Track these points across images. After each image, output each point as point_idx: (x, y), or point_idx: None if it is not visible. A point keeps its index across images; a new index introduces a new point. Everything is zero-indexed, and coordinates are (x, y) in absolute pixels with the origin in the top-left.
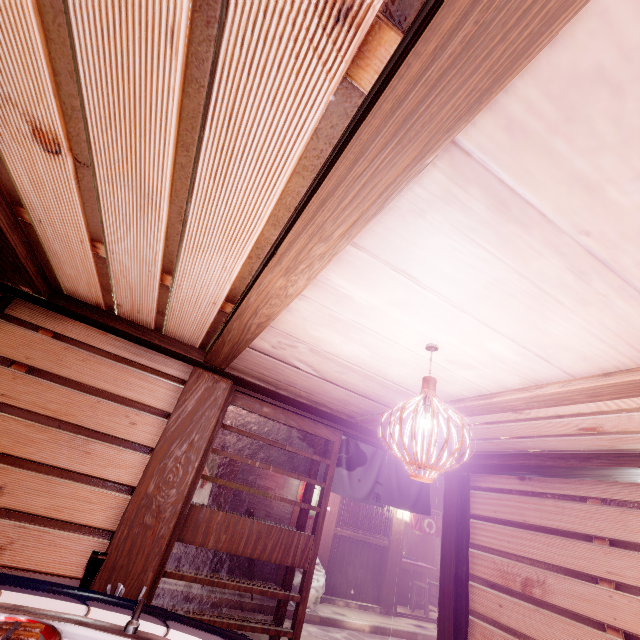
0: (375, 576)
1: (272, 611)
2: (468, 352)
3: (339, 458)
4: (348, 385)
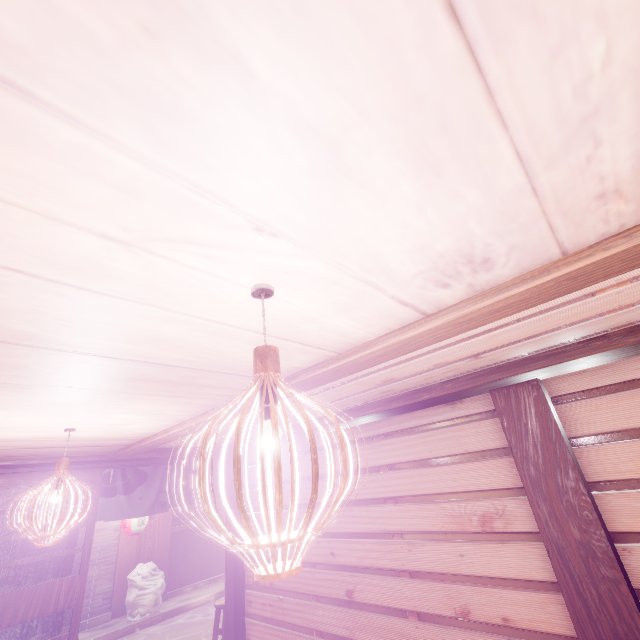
0: (221, 549)
1: (106, 638)
2: (111, 420)
3: (115, 487)
4: (62, 446)
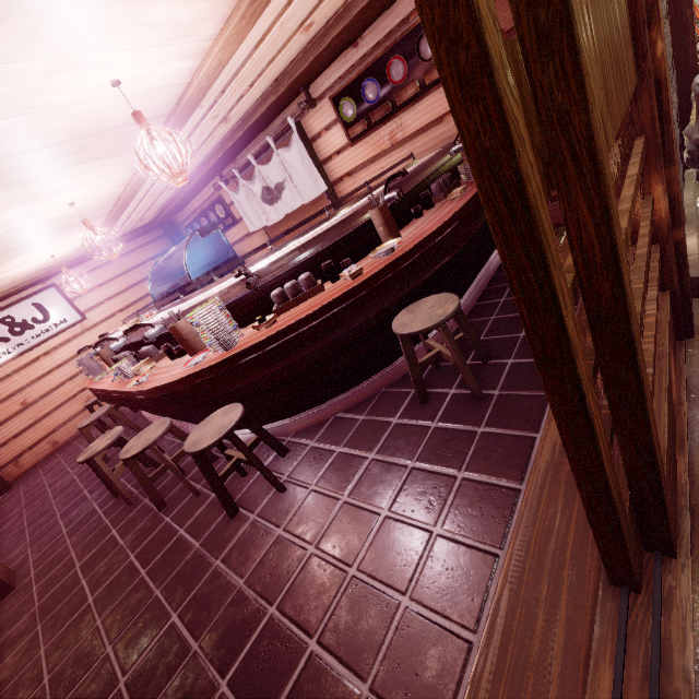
0: None
1: None
2: (72, 82)
3: None
4: None
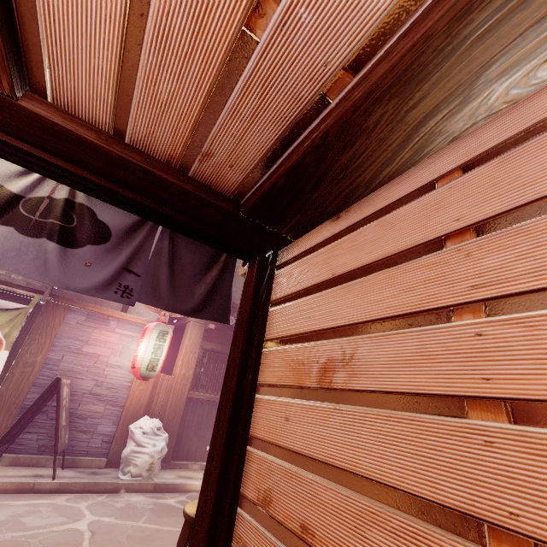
0: None
1: (84, 486)
2: None
3: (43, 225)
4: None
